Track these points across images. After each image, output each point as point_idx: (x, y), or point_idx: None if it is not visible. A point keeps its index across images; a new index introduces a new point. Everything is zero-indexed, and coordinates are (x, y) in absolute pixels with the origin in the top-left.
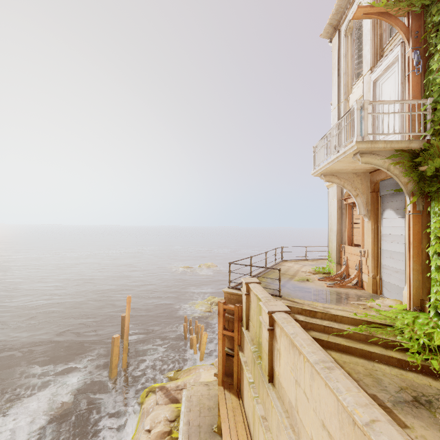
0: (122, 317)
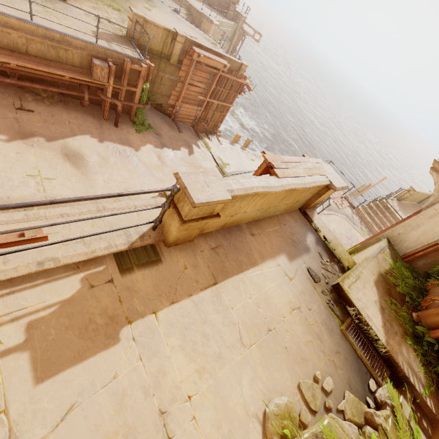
0: (370, 184)
